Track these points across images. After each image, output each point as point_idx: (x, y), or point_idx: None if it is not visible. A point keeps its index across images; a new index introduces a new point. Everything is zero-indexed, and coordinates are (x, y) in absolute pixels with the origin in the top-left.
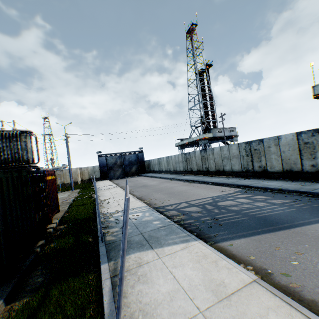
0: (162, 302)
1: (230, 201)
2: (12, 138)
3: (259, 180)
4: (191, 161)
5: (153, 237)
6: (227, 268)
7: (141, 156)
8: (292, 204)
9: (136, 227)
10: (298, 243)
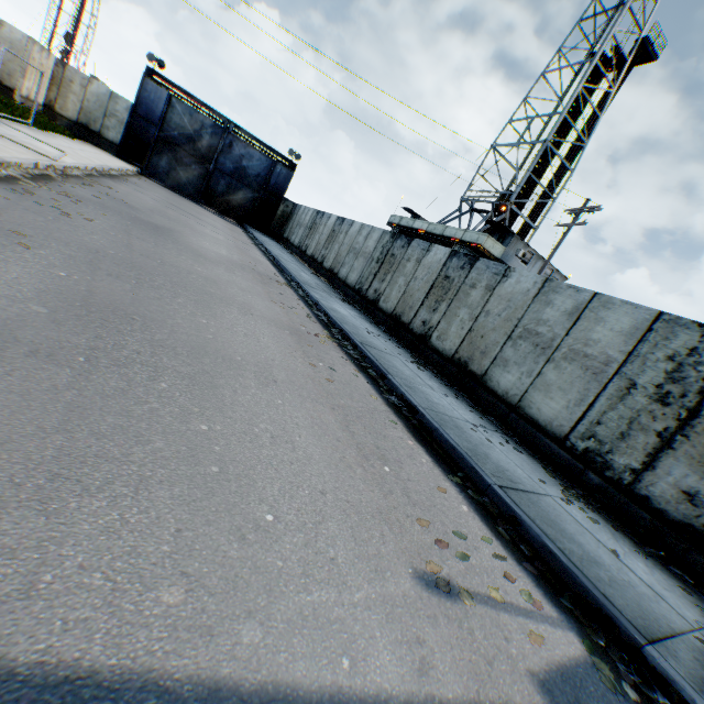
0: None
1: None
2: None
3: (662, 583)
4: (395, 272)
5: None
6: None
7: (281, 178)
8: None
9: None
10: None
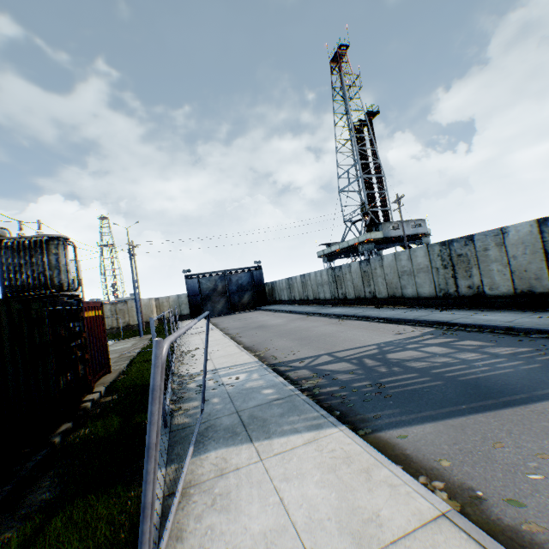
0: None
1: (410, 350)
2: (34, 249)
3: (469, 312)
4: (344, 282)
5: (256, 419)
6: (389, 486)
7: (258, 276)
8: (534, 355)
9: (231, 399)
10: (543, 435)
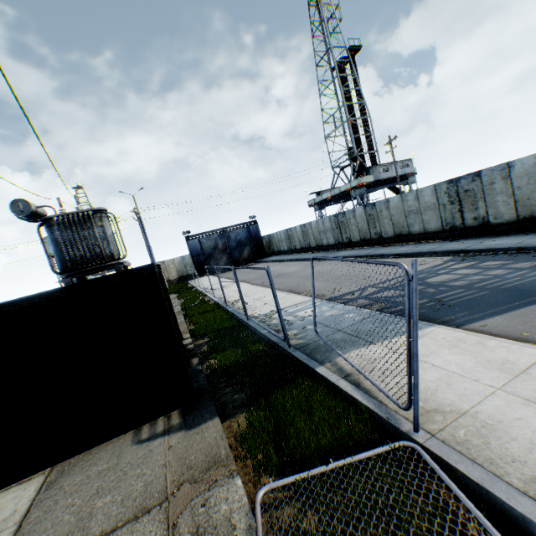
0: (438, 389)
1: (443, 275)
2: (83, 223)
3: (477, 240)
4: (348, 226)
5: (362, 332)
6: (502, 347)
7: (255, 231)
8: None
9: (323, 324)
10: None
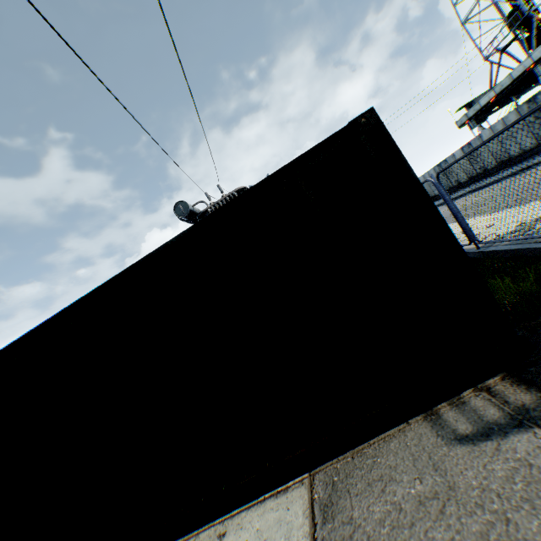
0: None
1: None
2: None
3: None
4: None
5: None
6: None
7: None
8: None
9: None
10: None
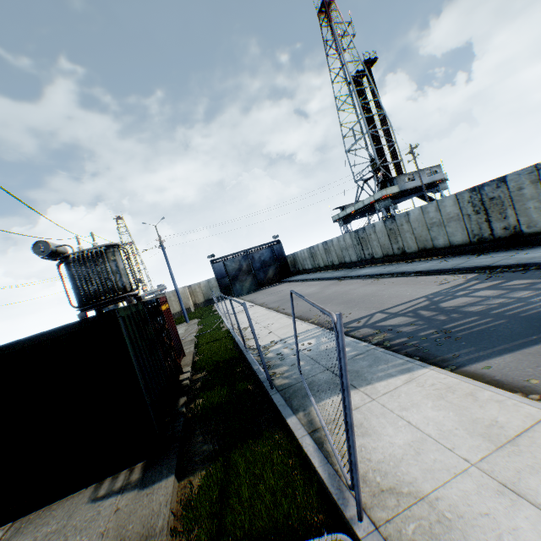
0: (404, 458)
1: (461, 297)
2: (96, 259)
3: (508, 253)
4: (370, 242)
5: (349, 372)
6: (495, 402)
7: (278, 250)
8: None
9: (314, 360)
10: None
